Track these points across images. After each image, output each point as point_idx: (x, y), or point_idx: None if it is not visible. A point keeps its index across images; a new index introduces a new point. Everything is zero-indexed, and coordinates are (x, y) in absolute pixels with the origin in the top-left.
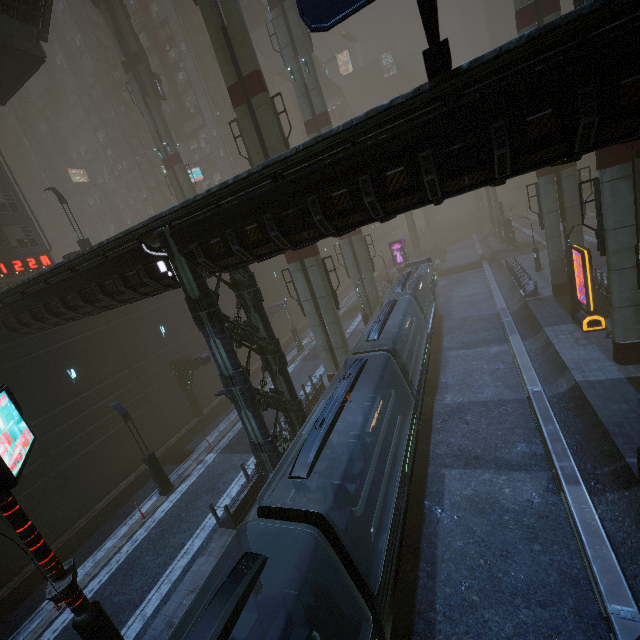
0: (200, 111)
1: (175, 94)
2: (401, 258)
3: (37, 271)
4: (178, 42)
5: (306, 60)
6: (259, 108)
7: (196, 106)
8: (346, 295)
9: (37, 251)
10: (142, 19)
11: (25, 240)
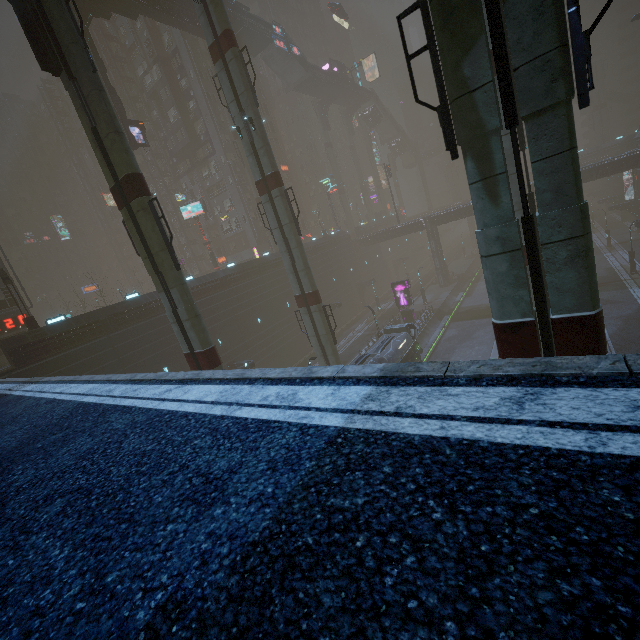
0: (209, 139)
1: (186, 123)
2: (405, 301)
3: (16, 329)
4: (188, 71)
5: (250, 117)
6: (138, 213)
7: (206, 134)
8: (349, 333)
9: (16, 310)
10: (155, 51)
11: (5, 301)
